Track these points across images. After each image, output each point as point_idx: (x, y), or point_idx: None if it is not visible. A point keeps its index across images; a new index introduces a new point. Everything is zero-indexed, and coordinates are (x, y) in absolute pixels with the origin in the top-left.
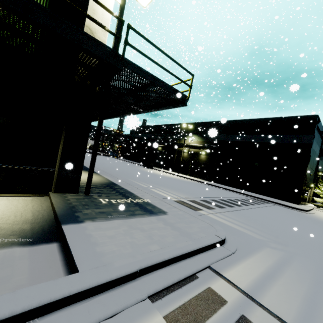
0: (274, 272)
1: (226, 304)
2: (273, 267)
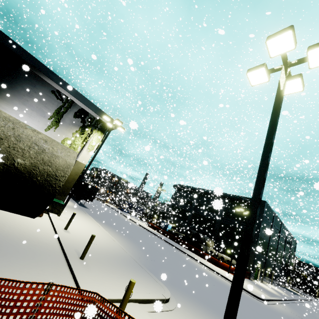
0: None
1: None
2: None
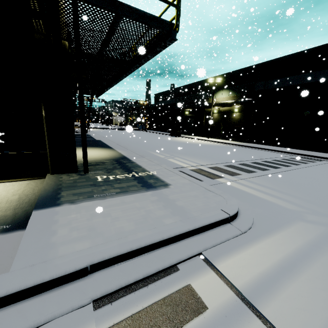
0: (301, 259)
1: (204, 313)
2: (301, 252)
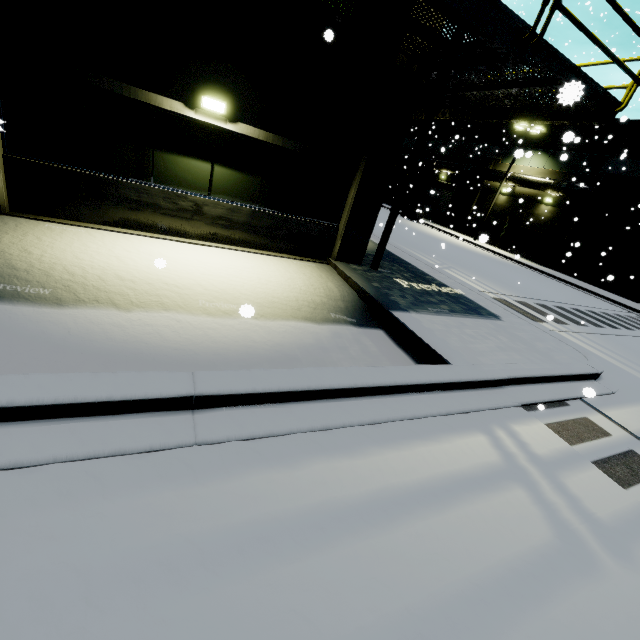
0: None
1: (611, 436)
2: None
